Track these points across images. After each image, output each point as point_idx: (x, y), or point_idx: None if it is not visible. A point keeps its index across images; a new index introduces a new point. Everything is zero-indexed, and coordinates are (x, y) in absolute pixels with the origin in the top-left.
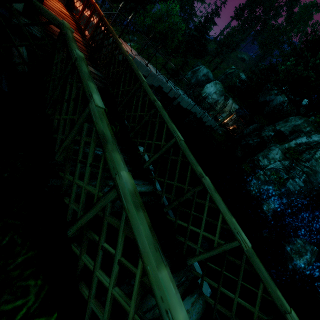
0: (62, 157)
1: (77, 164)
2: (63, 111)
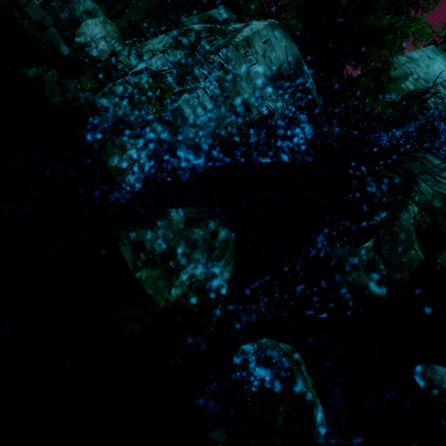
0: None
1: None
2: None
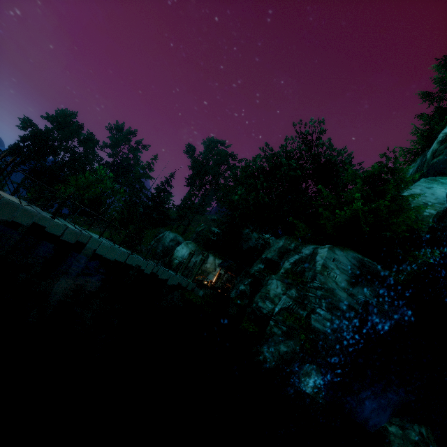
0: None
1: None
2: None
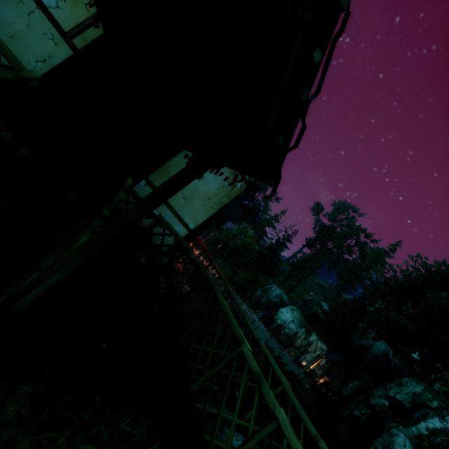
0: (198, 387)
1: (224, 396)
2: (204, 342)
